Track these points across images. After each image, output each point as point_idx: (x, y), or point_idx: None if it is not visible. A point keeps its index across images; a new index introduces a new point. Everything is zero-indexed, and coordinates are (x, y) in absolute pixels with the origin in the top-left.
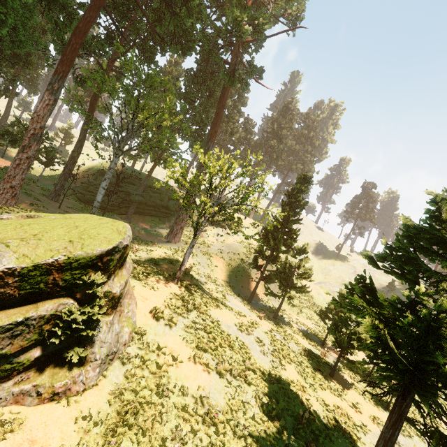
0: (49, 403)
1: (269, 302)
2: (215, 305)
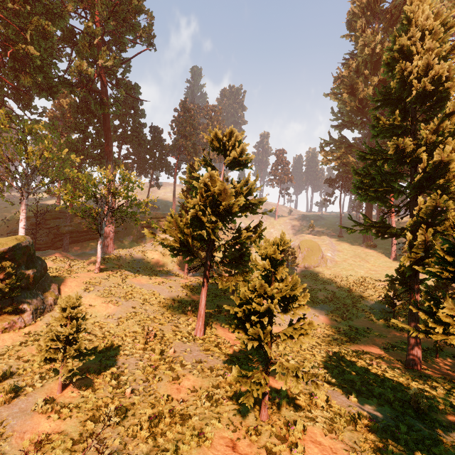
0: (4, 334)
1: None
2: (134, 277)
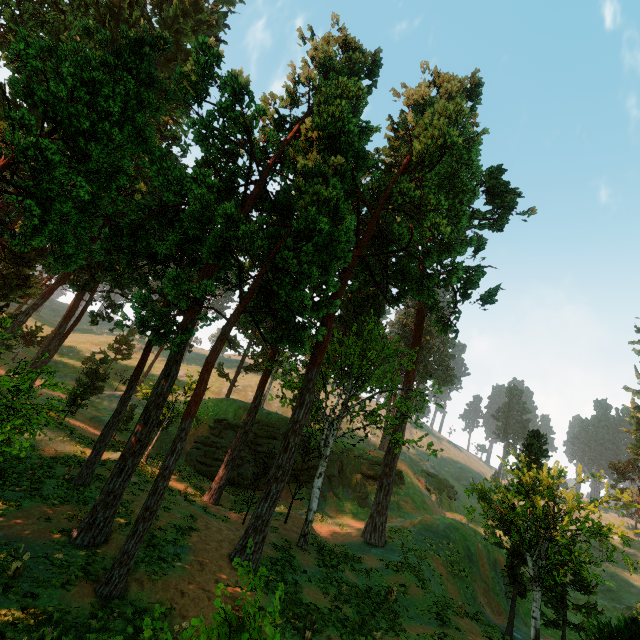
0: None
1: (514, 623)
2: None
